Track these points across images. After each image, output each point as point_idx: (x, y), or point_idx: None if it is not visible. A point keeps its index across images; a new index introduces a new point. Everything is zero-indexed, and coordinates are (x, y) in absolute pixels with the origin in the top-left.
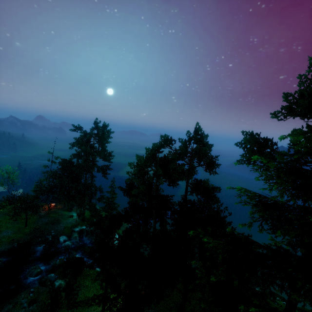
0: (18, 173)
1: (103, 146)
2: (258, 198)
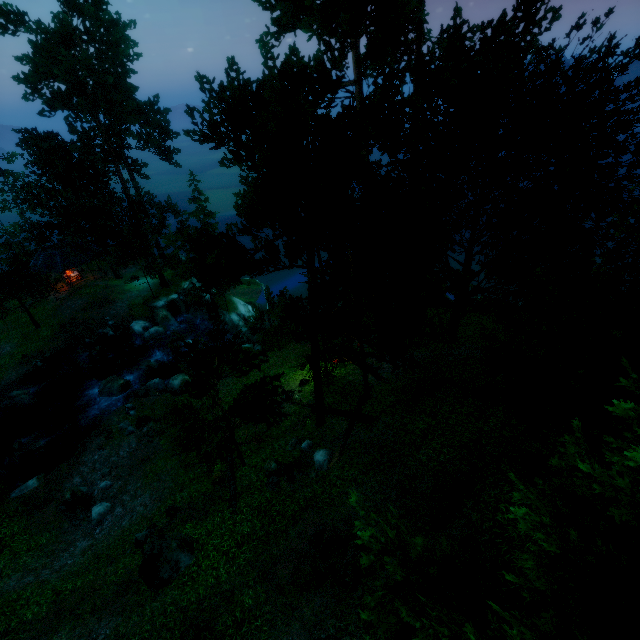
0: None
1: (121, 72)
2: None
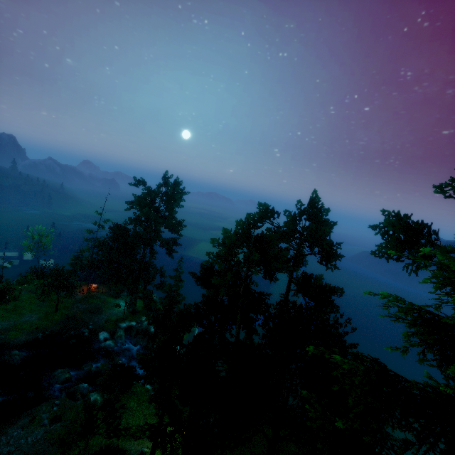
0: (53, 236)
1: (171, 210)
2: (418, 312)
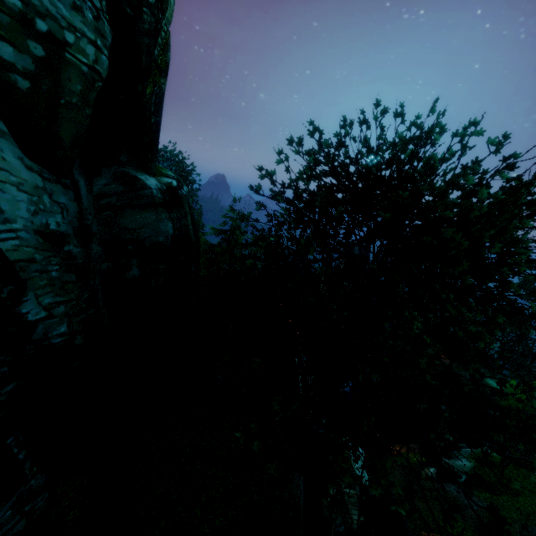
0: None
1: None
2: None
